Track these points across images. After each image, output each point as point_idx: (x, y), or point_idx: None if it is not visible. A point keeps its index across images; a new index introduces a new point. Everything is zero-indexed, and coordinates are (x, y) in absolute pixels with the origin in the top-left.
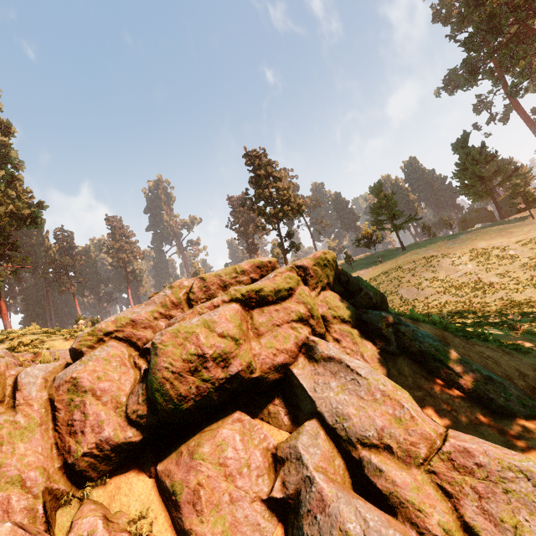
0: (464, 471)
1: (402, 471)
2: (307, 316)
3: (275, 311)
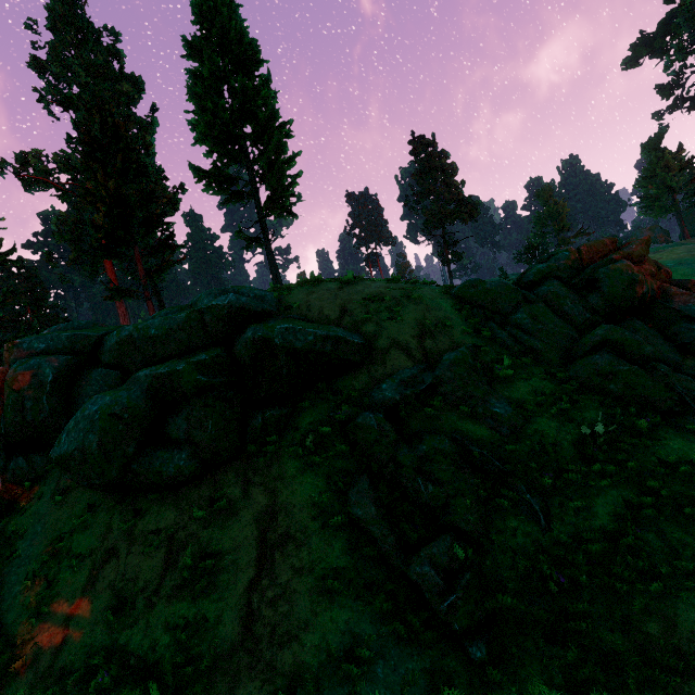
0: None
1: None
2: (655, 274)
3: (639, 268)
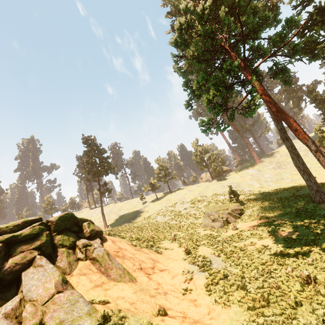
0: (55, 303)
1: (34, 307)
2: (42, 246)
3: (25, 244)
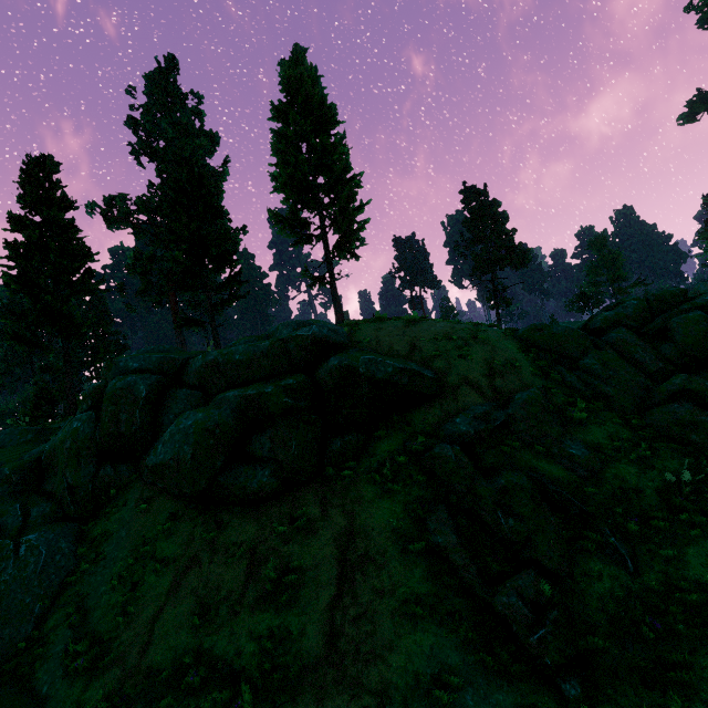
0: None
1: None
2: None
3: None
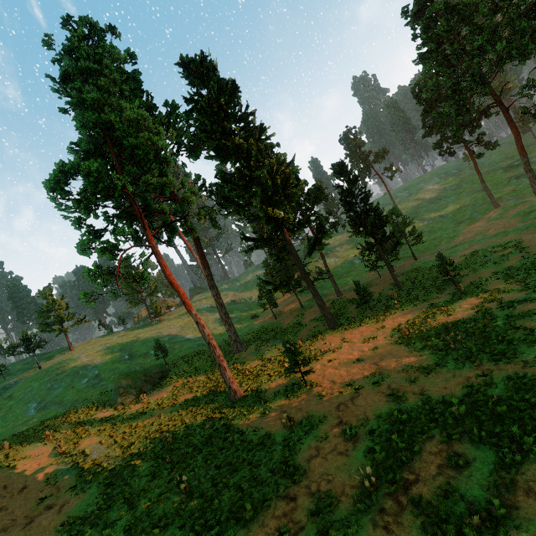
0: None
1: None
2: None
3: None
